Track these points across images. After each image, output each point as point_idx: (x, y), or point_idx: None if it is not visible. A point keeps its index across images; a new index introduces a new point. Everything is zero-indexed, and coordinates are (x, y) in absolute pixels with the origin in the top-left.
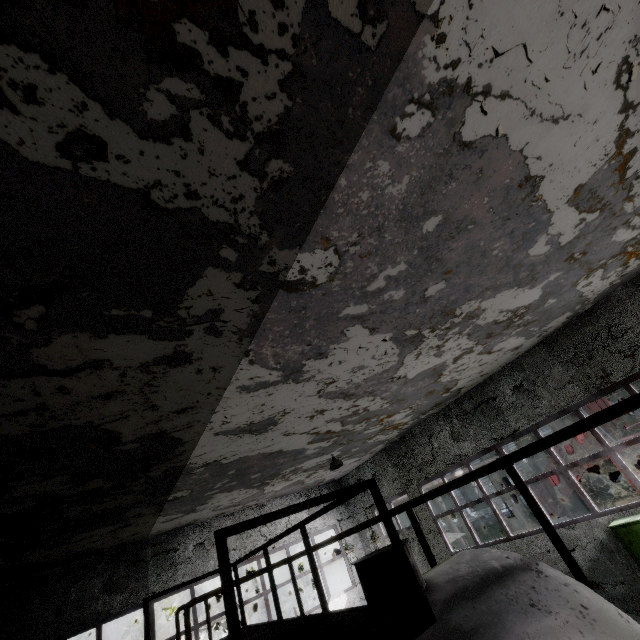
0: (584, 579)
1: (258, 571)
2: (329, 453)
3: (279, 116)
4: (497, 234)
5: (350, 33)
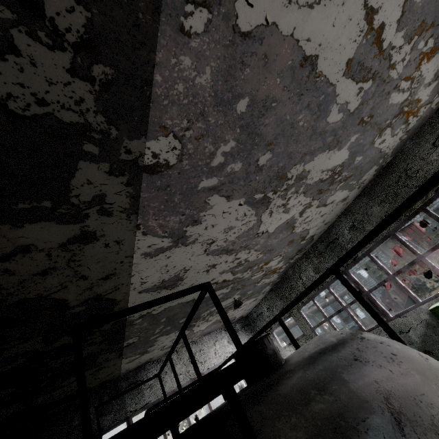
0: (398, 339)
1: (192, 383)
2: (231, 297)
3: (84, 26)
4: (297, 108)
5: None
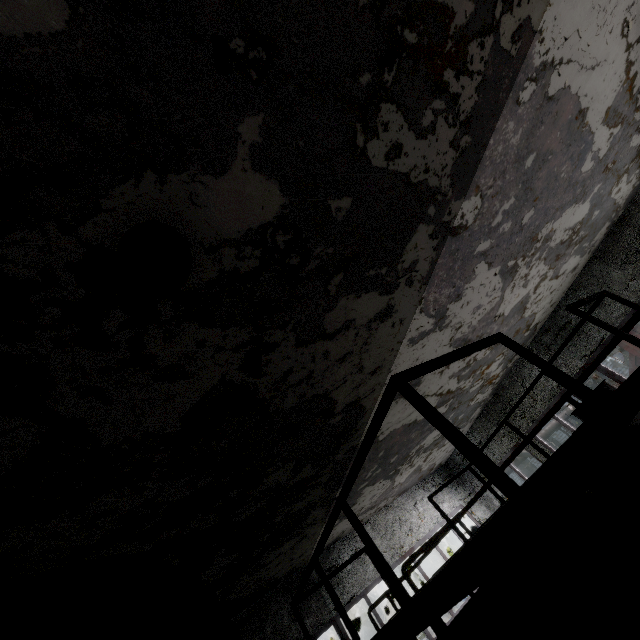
0: None
1: (442, 528)
2: None
3: (471, 108)
4: (563, 159)
5: (506, 52)
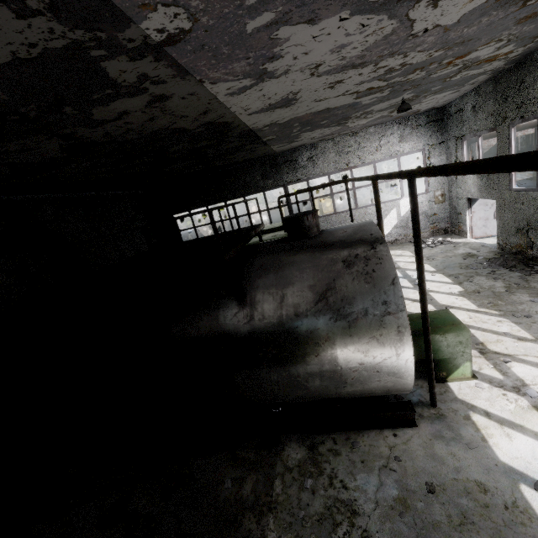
0: (418, 258)
1: (318, 187)
2: (397, 98)
3: None
4: None
5: None
